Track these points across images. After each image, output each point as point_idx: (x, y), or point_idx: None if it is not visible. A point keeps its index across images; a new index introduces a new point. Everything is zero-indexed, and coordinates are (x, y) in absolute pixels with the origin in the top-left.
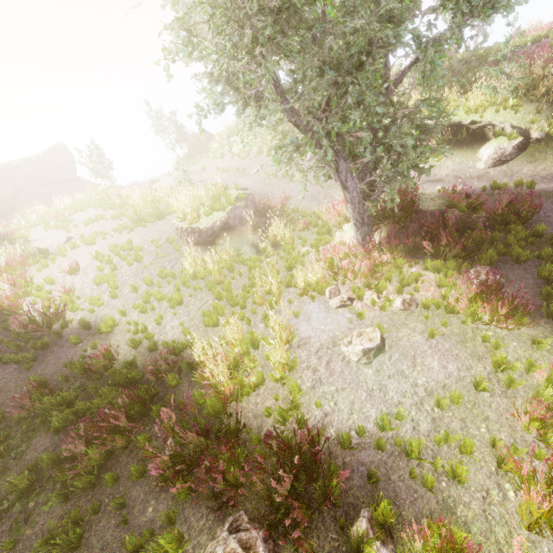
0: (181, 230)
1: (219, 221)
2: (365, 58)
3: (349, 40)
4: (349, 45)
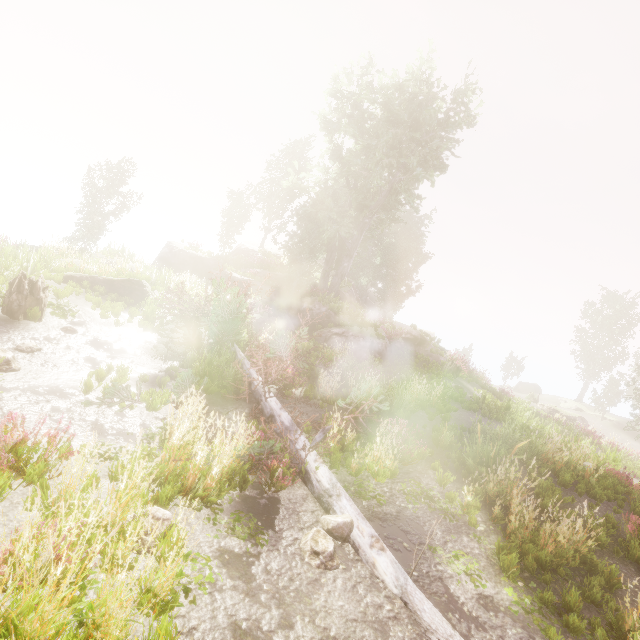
0: (549, 408)
1: (572, 416)
2: None
3: None
4: None
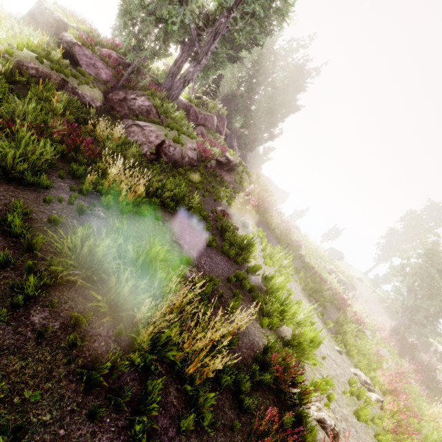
0: (331, 269)
1: (345, 281)
2: (439, 300)
3: (439, 293)
4: (438, 295)
